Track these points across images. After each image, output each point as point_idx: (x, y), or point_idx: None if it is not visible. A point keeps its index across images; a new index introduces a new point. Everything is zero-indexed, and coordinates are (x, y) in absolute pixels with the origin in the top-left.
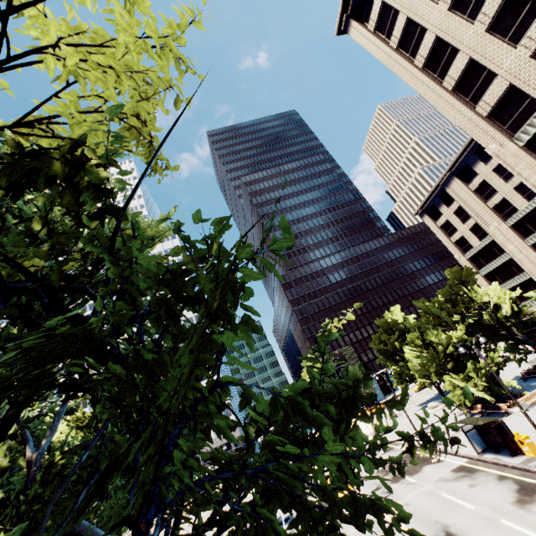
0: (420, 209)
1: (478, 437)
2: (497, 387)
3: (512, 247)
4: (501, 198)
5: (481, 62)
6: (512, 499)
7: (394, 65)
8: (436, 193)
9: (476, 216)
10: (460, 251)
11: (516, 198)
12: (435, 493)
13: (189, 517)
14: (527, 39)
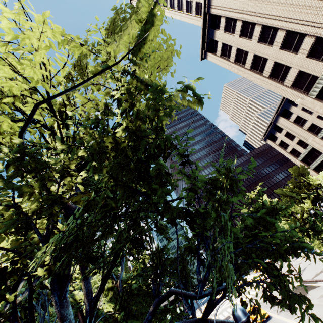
0: (264, 137)
1: None
2: None
3: None
4: (310, 124)
5: (280, 62)
6: None
7: (235, 70)
8: (271, 126)
9: (299, 135)
10: (294, 157)
11: (319, 122)
12: (320, 304)
13: None
14: (302, 50)
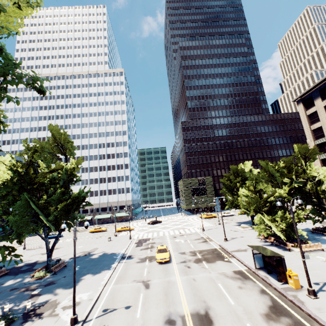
0: (299, 98)
1: (261, 259)
2: (291, 232)
3: None
4: None
5: None
6: (263, 311)
7: None
8: (319, 86)
9: None
10: (313, 137)
11: None
12: (214, 281)
13: (90, 234)
14: None
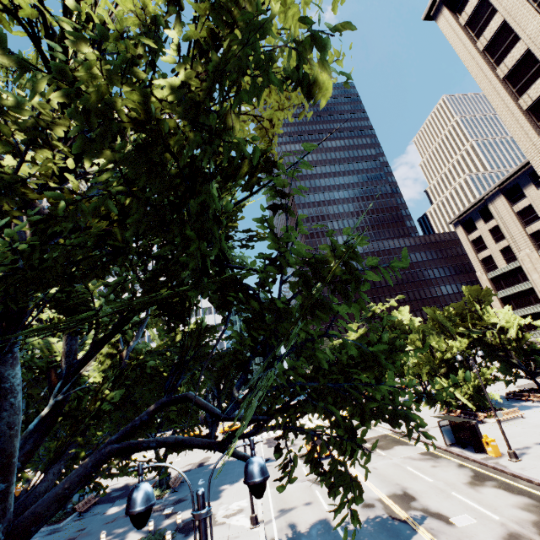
0: (456, 219)
1: (451, 433)
2: (480, 398)
3: (536, 277)
4: None
5: None
6: (466, 481)
7: (475, 69)
8: (478, 206)
9: (511, 239)
10: (483, 269)
11: None
12: (400, 465)
13: None
14: None
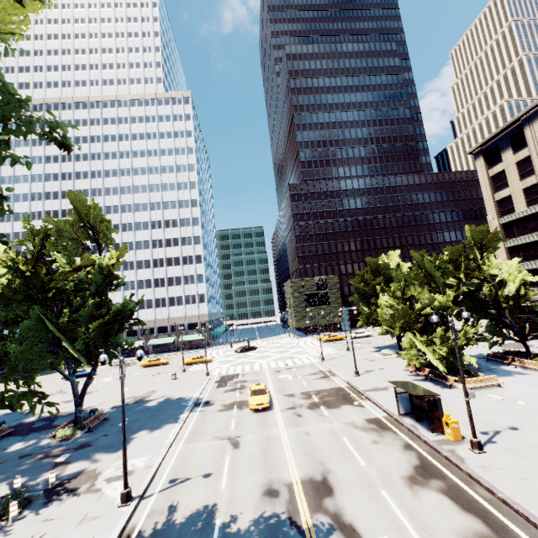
0: (479, 148)
1: (407, 401)
2: (454, 360)
3: None
4: None
5: None
6: (406, 474)
7: None
8: (510, 130)
9: None
10: (497, 213)
11: None
12: (337, 434)
13: (142, 369)
14: None
